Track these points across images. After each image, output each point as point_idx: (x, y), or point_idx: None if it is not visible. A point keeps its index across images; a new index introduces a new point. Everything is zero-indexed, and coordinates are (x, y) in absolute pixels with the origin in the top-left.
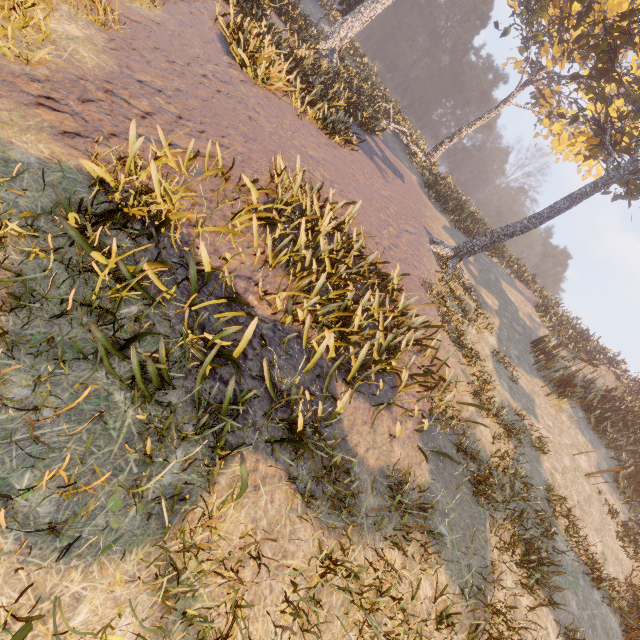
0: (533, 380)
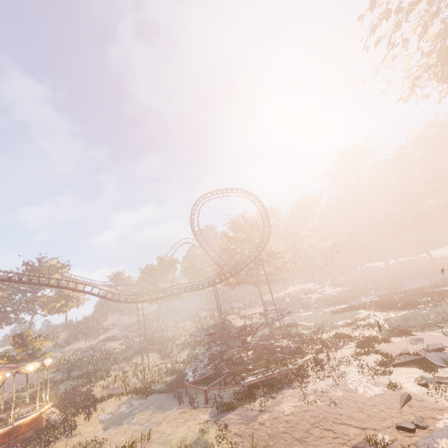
0: (67, 348)
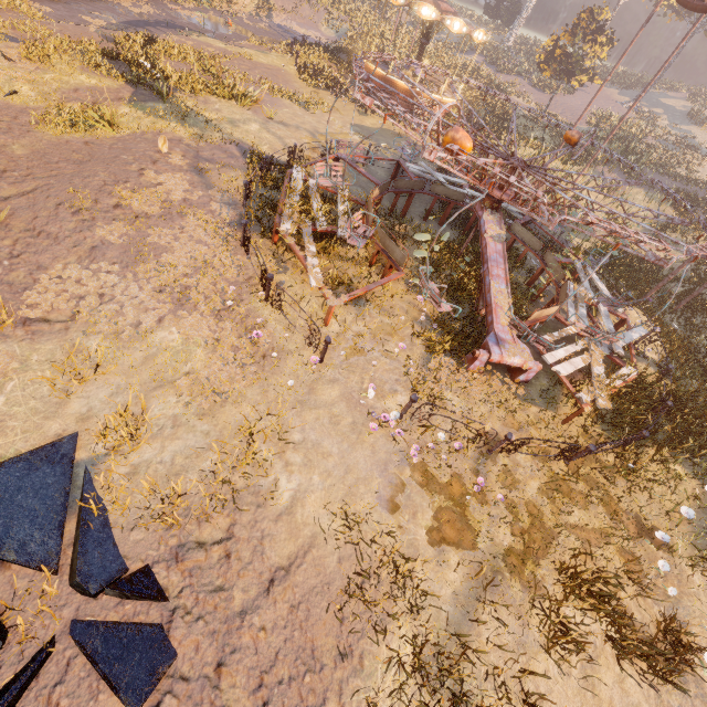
0: (689, 127)
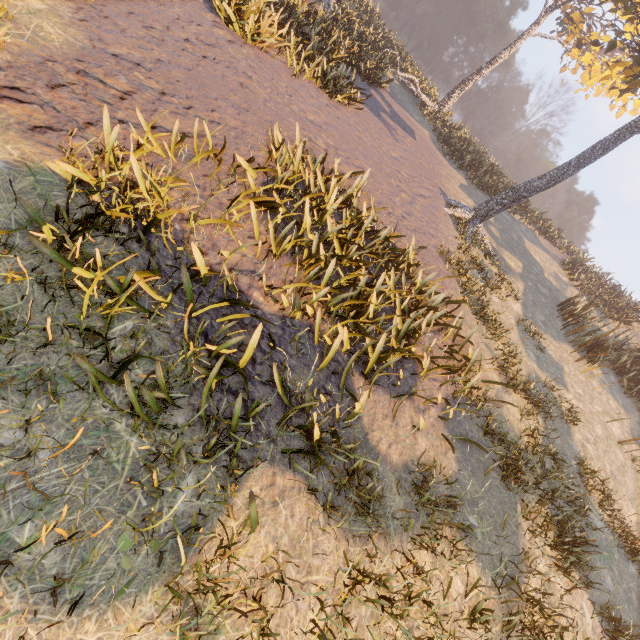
0: (561, 346)
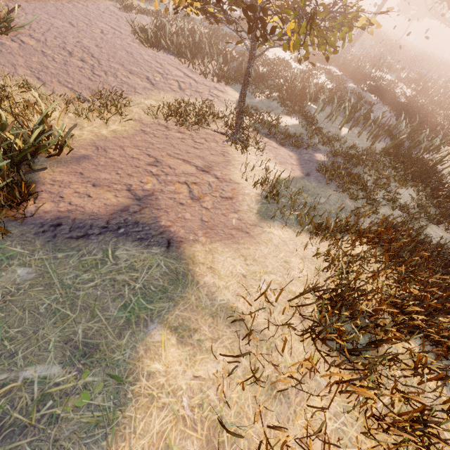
0: None
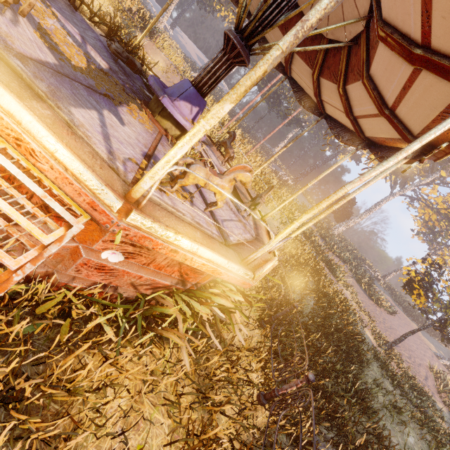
0: None
